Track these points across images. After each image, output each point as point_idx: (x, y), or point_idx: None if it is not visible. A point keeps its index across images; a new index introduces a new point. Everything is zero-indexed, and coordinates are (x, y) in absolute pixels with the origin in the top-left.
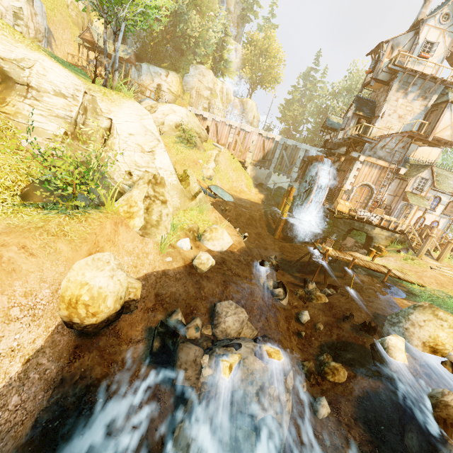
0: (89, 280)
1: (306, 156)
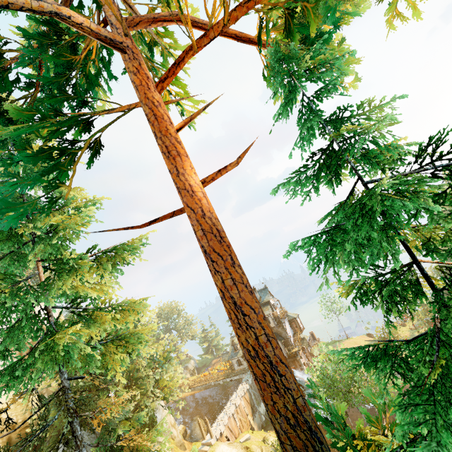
0: None
1: None
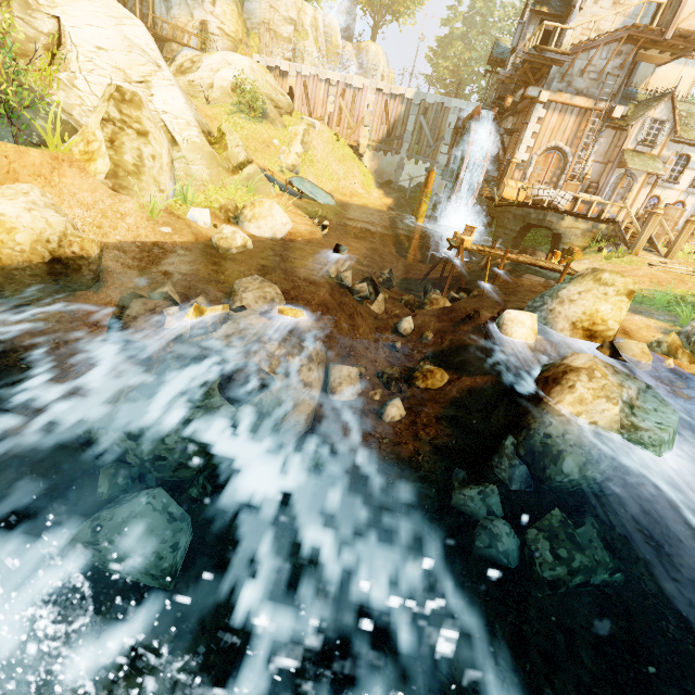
0: None
1: (461, 120)
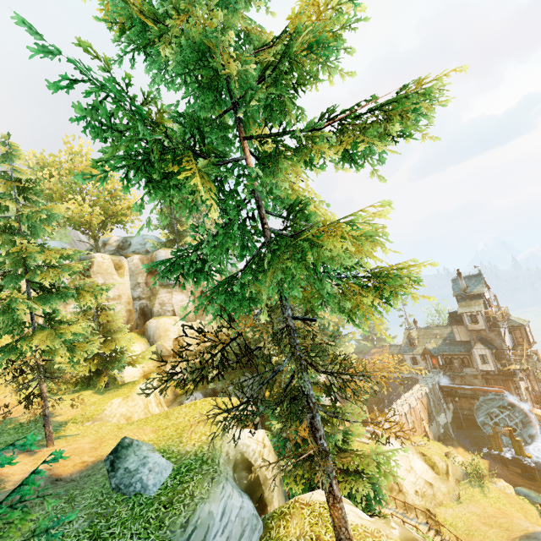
0: None
1: (440, 385)
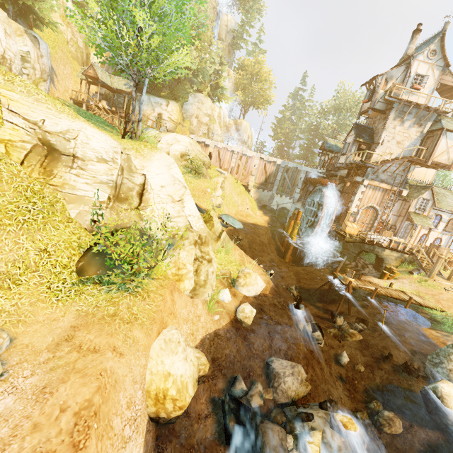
0: (169, 369)
1: (307, 177)
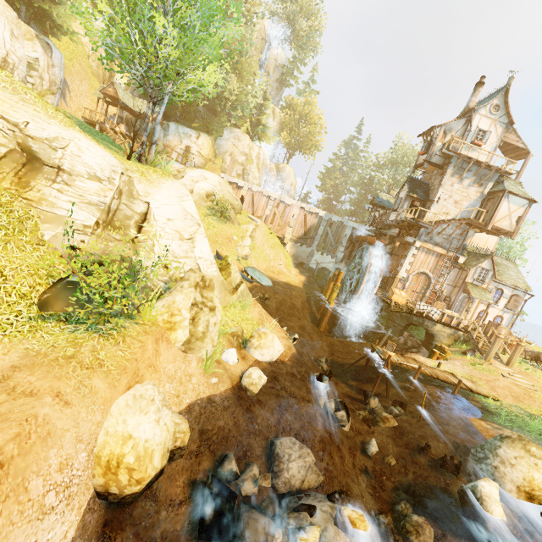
0: (132, 430)
1: (354, 234)
